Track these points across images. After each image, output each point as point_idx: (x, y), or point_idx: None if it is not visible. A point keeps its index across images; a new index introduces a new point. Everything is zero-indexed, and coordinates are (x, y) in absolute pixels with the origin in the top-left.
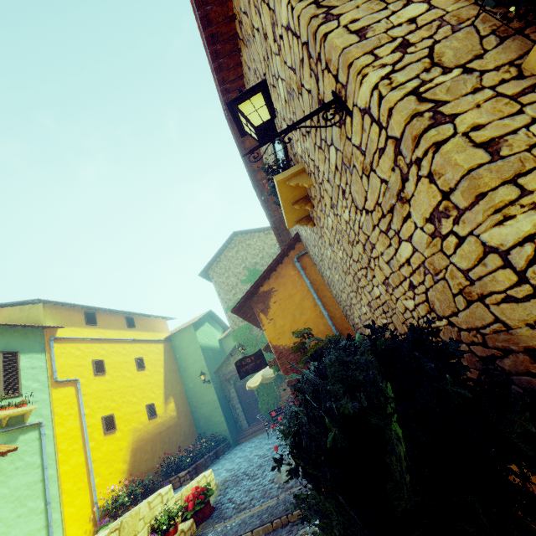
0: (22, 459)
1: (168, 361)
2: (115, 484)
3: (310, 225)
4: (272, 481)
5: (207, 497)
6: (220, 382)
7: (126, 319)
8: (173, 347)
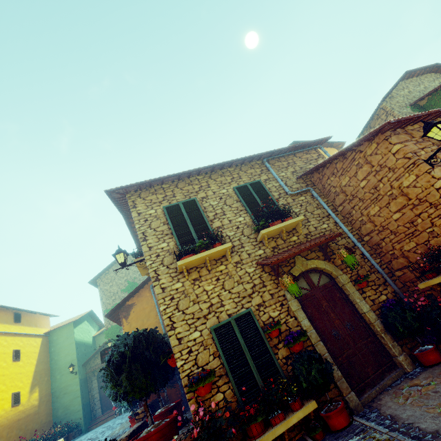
0: None
1: (43, 354)
2: None
3: None
4: (108, 436)
5: None
6: (86, 373)
7: (14, 314)
8: (50, 342)
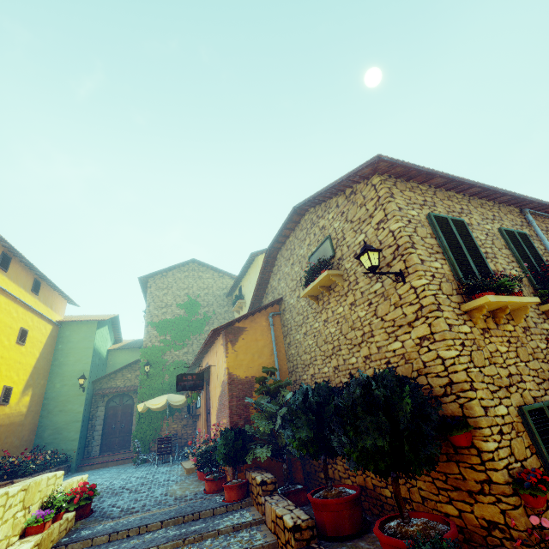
0: None
1: (48, 347)
2: None
3: (316, 302)
4: (166, 494)
5: (93, 496)
6: (95, 394)
7: (34, 281)
8: (60, 335)
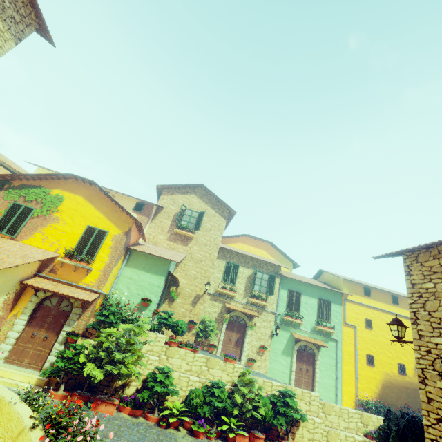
0: (329, 351)
1: None
2: (369, 395)
3: None
4: None
5: None
6: None
7: (391, 297)
8: None
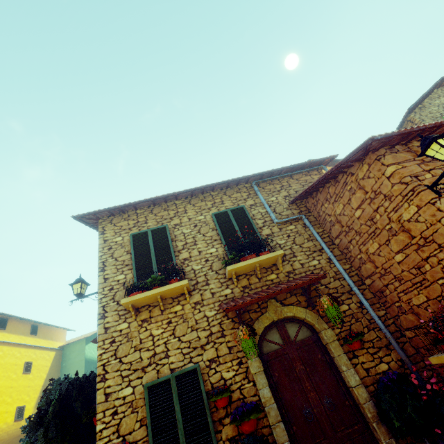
0: None
1: (54, 368)
2: None
3: None
4: None
5: None
6: None
7: (31, 326)
8: (63, 356)
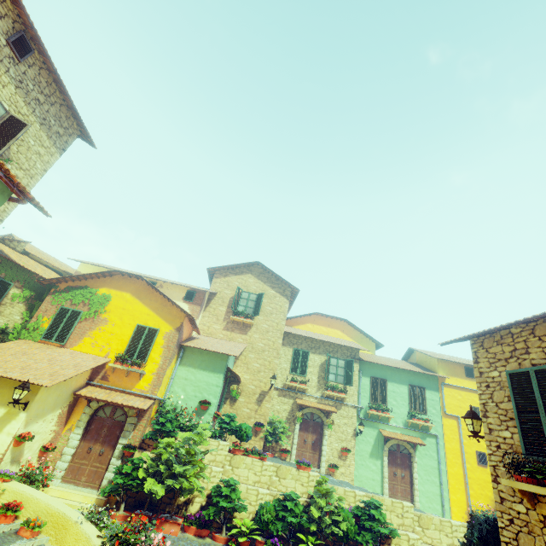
0: (428, 450)
1: None
2: (485, 504)
3: None
4: None
5: None
6: None
7: None
8: None
